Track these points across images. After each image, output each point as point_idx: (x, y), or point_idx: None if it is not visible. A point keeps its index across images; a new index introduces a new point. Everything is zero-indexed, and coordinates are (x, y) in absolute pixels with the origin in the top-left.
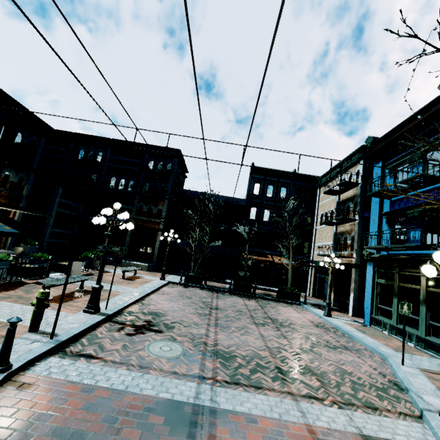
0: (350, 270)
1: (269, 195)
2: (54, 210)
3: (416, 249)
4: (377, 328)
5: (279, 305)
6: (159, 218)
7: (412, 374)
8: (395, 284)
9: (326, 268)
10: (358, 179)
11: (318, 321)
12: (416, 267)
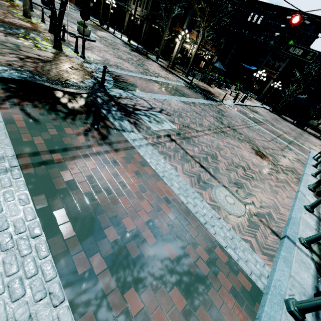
0: None
1: None
2: (228, 57)
3: None
4: None
5: (314, 138)
6: (276, 71)
7: None
8: None
9: None
10: None
11: None
12: None
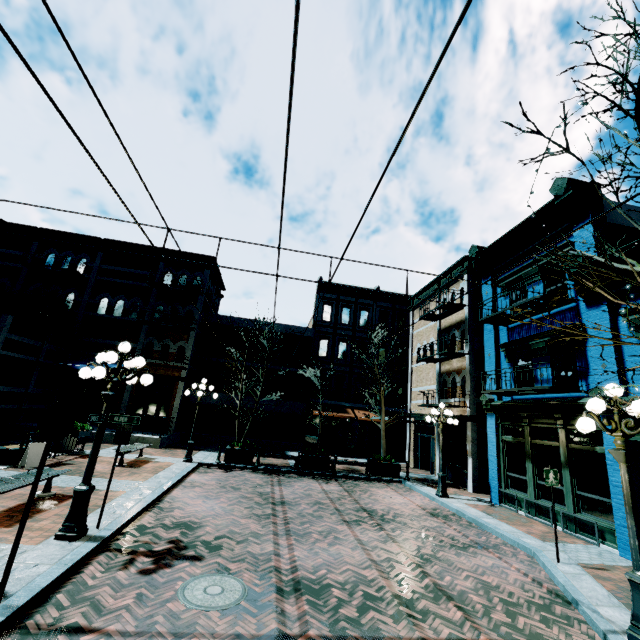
0: (463, 425)
1: (345, 322)
2: None
3: (549, 391)
4: (509, 507)
5: (372, 486)
6: (180, 361)
7: (574, 575)
8: (527, 442)
9: (430, 424)
10: (463, 300)
11: (432, 506)
12: (551, 417)
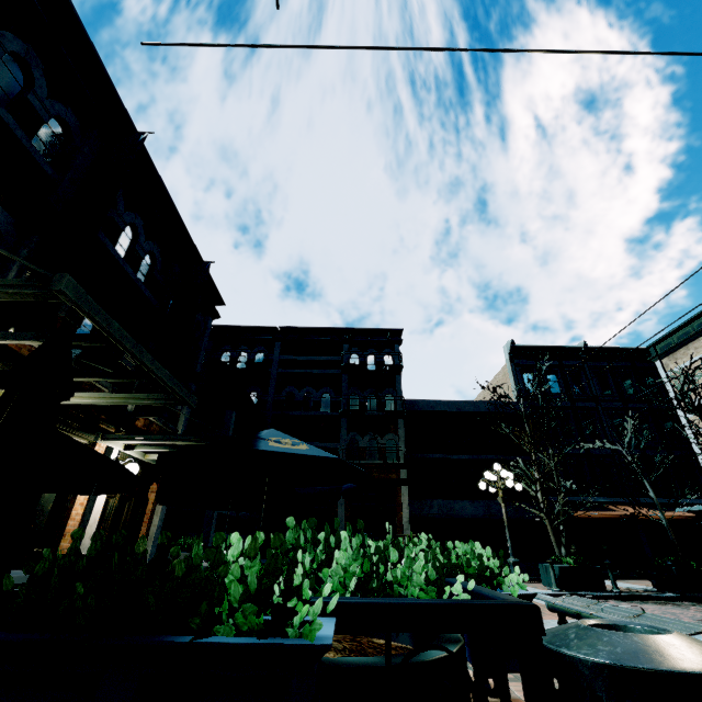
0: None
1: (556, 391)
2: None
3: None
4: None
5: None
6: (392, 459)
7: None
8: None
9: None
10: None
11: None
12: None
